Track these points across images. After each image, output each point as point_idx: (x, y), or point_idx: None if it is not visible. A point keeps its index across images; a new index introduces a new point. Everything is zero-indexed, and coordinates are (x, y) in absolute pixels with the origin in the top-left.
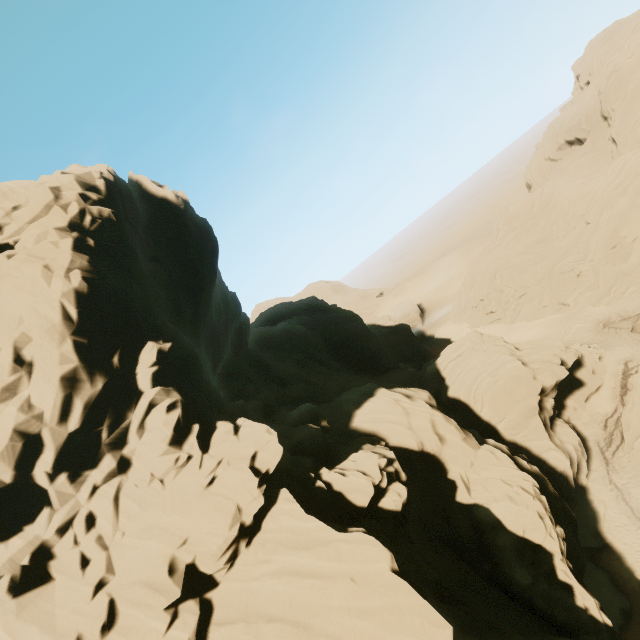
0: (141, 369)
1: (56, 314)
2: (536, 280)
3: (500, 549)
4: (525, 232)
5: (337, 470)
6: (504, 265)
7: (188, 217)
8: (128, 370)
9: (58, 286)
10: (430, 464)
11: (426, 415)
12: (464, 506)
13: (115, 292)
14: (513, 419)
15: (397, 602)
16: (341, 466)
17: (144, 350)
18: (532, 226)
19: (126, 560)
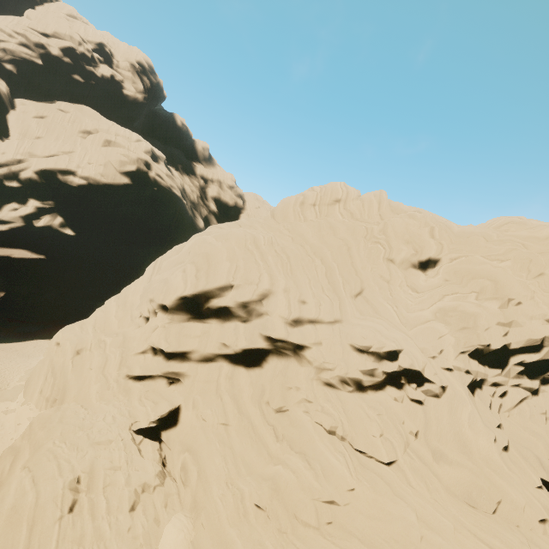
0: None
1: None
2: None
3: None
4: None
5: None
6: None
7: None
8: None
9: None
10: None
11: None
12: None
13: None
14: None
15: None
16: None
17: None
18: None
19: (512, 430)
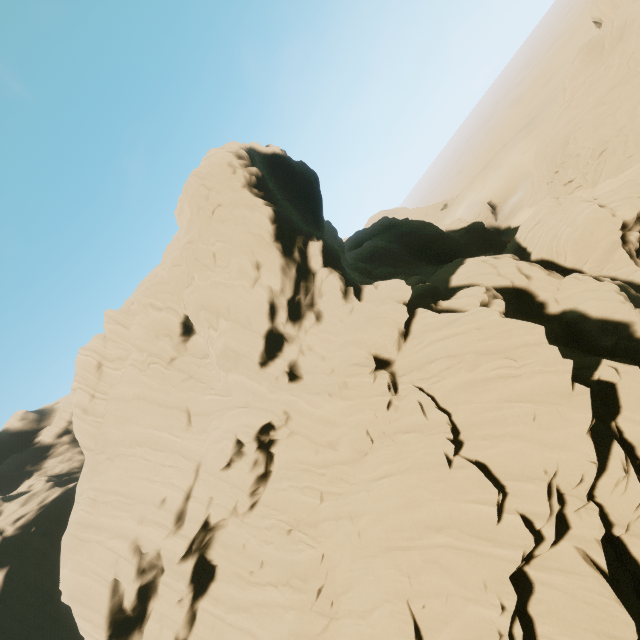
0: (311, 259)
1: (263, 231)
2: (616, 130)
3: (587, 332)
4: (597, 81)
5: (449, 300)
6: (576, 126)
7: (292, 163)
8: (303, 261)
9: (258, 215)
10: (521, 295)
11: (511, 264)
12: (554, 315)
13: (282, 215)
14: (597, 258)
15: (507, 327)
16: (451, 299)
17: (309, 247)
18: (604, 72)
19: (336, 362)
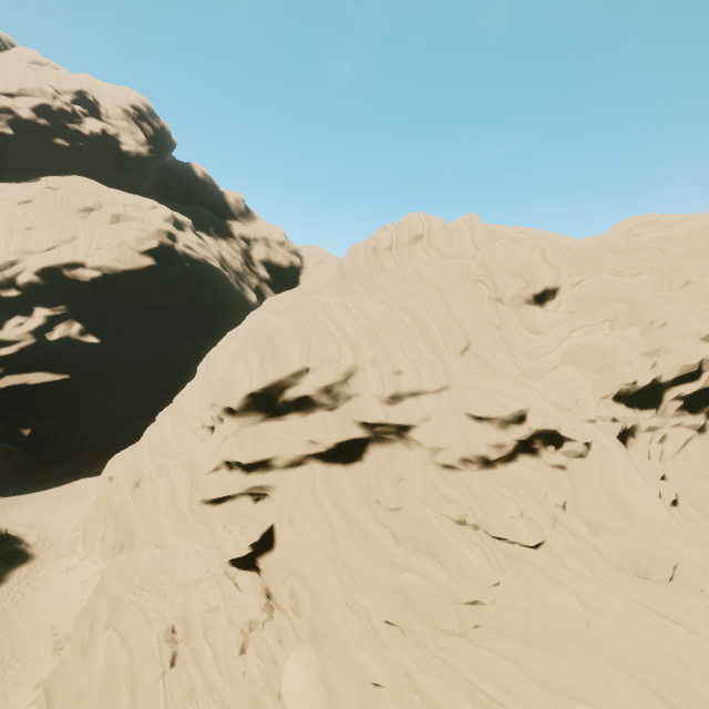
0: None
1: None
2: None
3: None
4: None
5: None
6: None
7: None
8: None
9: None
10: None
11: None
12: None
13: None
14: None
15: None
16: None
17: None
18: None
19: (680, 480)
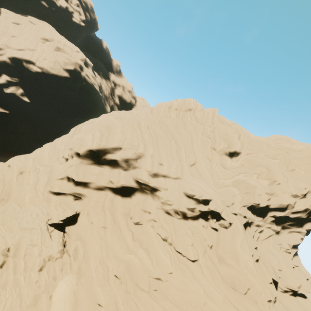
0: (310, 224)
1: None
2: None
3: None
4: None
5: None
6: None
7: None
8: (307, 219)
9: None
10: None
11: None
12: None
13: None
14: None
15: None
16: None
17: None
18: None
19: (262, 251)
